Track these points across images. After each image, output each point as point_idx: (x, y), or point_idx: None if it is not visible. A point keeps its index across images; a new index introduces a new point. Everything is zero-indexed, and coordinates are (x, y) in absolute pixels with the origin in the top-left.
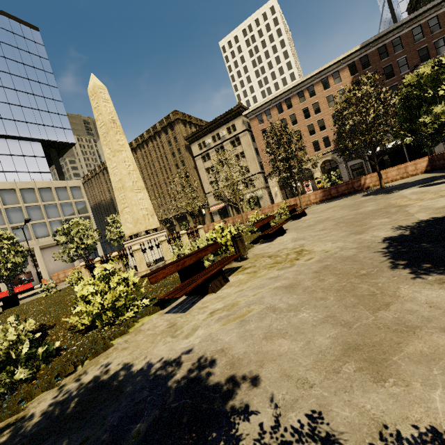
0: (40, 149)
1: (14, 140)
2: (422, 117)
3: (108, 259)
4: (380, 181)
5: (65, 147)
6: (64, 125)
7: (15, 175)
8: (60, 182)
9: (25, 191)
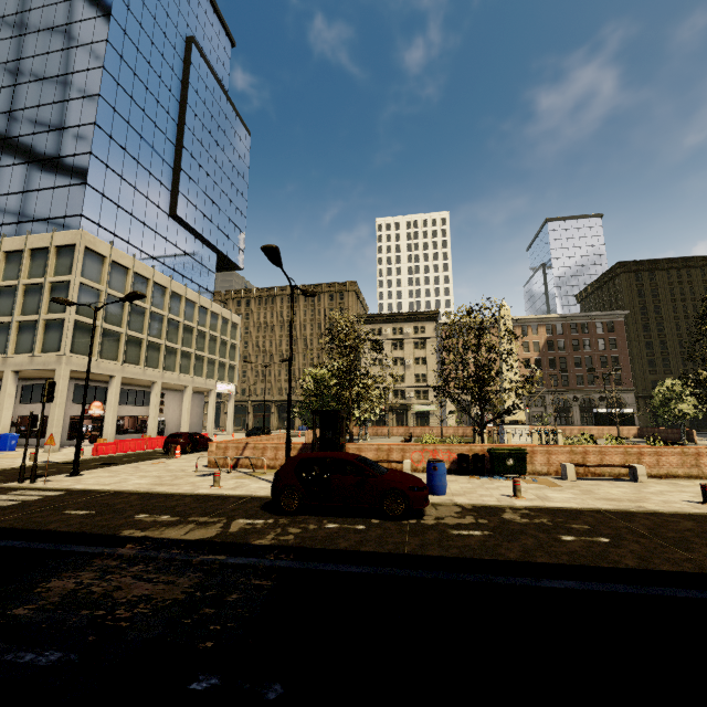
0: (214, 263)
1: (200, 243)
2: (672, 407)
3: (522, 433)
4: (619, 435)
5: (225, 268)
6: (241, 244)
7: (189, 284)
8: (227, 312)
9: (201, 310)
